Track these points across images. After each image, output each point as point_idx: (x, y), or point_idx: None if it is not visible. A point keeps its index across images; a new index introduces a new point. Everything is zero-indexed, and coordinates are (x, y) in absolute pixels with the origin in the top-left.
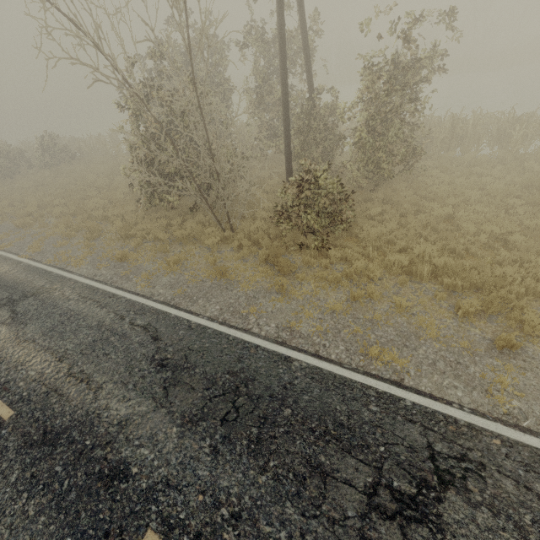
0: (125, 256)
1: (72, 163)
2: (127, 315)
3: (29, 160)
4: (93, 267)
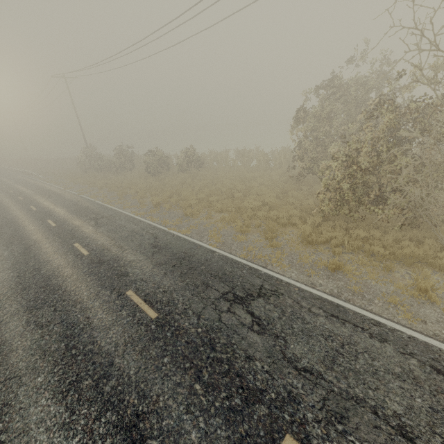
0: (335, 267)
1: (199, 169)
2: (442, 367)
3: (168, 165)
4: (299, 271)
